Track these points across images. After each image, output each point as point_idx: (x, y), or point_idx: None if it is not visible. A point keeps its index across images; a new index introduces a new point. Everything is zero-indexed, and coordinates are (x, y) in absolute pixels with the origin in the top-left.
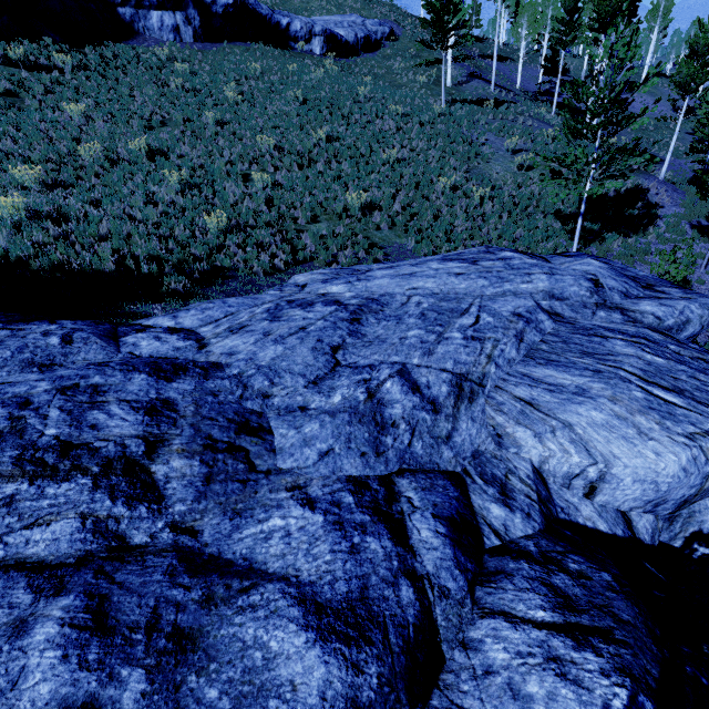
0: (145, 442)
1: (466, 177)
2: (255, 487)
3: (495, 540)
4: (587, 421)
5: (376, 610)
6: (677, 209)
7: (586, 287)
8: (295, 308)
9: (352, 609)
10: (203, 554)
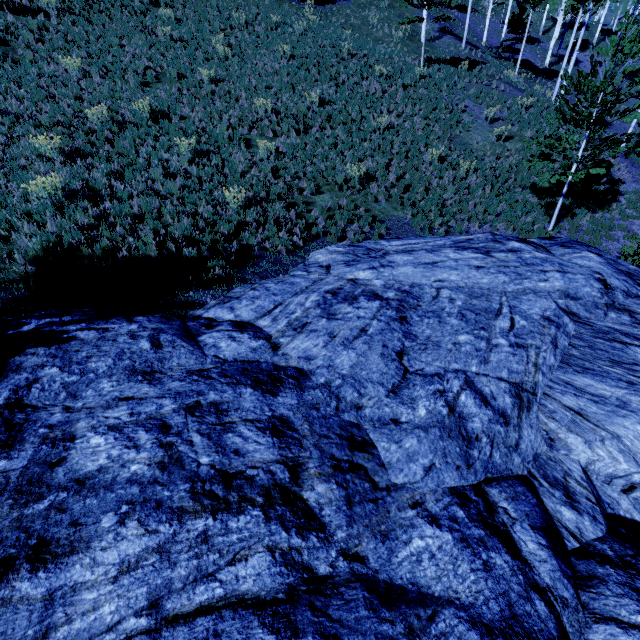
0: (287, 467)
1: (450, 147)
2: (385, 506)
3: (574, 542)
4: (634, 434)
5: (527, 627)
6: (636, 186)
7: (597, 288)
8: (343, 303)
9: (511, 628)
10: (378, 581)
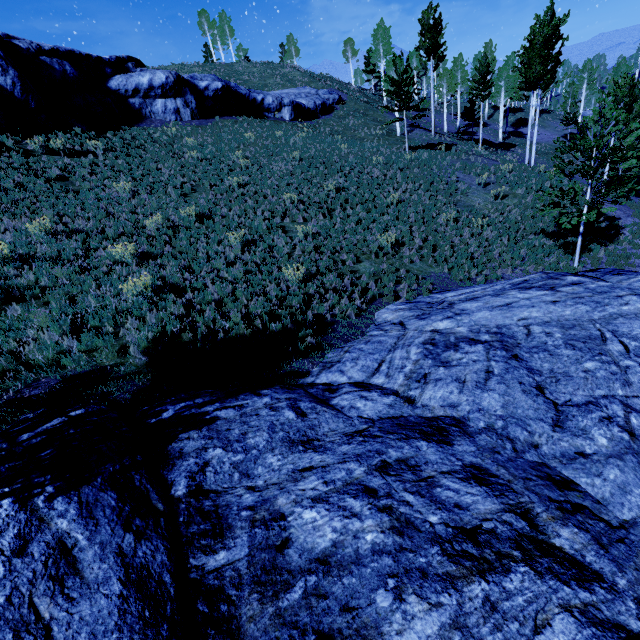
0: (517, 515)
1: (457, 210)
2: (636, 545)
3: None
4: None
5: None
6: (632, 219)
7: None
8: (448, 351)
9: None
10: None
